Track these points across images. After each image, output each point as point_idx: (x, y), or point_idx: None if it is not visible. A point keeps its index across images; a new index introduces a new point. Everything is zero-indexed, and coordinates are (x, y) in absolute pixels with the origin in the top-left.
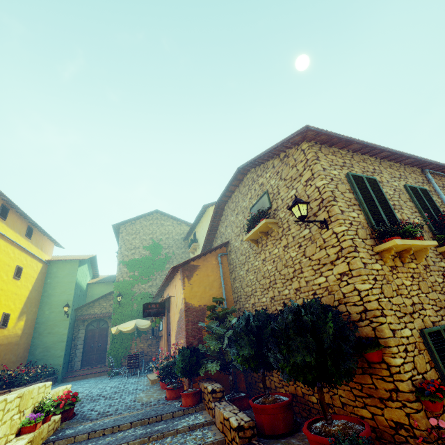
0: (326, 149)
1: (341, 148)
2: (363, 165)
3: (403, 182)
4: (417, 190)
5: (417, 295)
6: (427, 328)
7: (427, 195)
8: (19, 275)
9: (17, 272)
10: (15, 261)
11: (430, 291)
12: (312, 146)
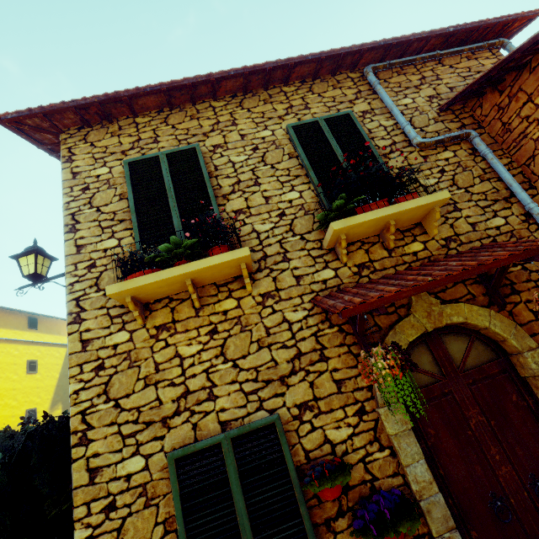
0: (102, 130)
1: (133, 115)
2: (189, 127)
3: (291, 121)
4: (319, 125)
5: (206, 372)
6: (183, 447)
7: (349, 124)
8: (34, 369)
9: (30, 367)
10: (24, 357)
11: (251, 351)
12: (68, 138)
